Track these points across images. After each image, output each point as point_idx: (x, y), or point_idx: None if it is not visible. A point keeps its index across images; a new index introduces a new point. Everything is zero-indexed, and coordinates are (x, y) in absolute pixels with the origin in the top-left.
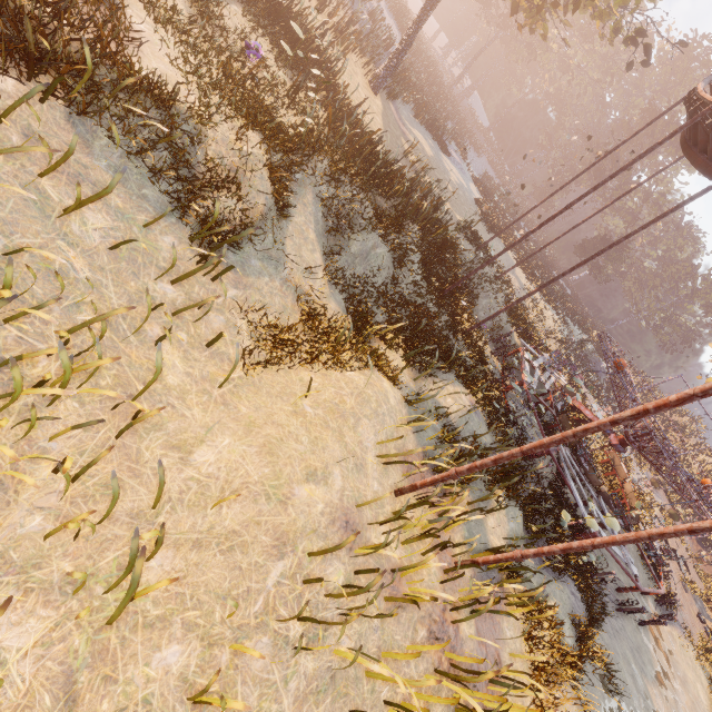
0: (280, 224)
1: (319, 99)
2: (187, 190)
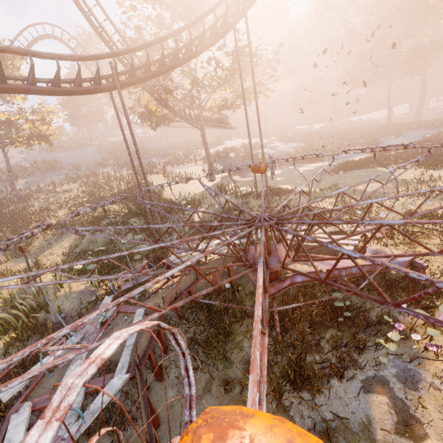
0: (51, 247)
1: (125, 206)
2: (18, 250)
